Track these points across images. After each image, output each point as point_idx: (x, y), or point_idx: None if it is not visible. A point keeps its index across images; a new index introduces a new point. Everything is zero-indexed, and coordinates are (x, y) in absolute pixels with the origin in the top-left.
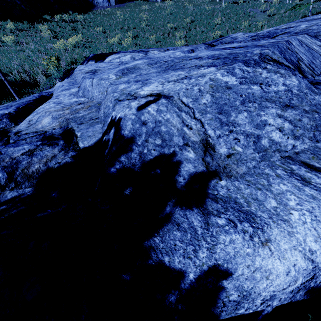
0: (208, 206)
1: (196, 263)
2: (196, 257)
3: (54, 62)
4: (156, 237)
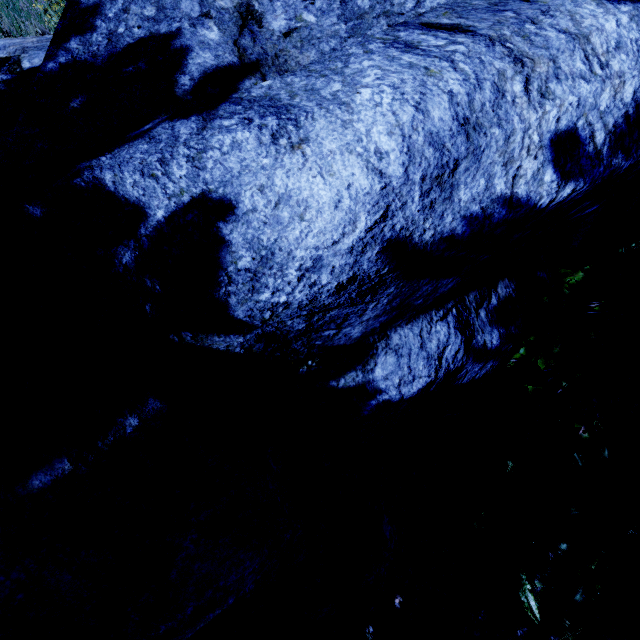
0: (219, 111)
1: (169, 190)
2: (168, 176)
3: (60, 7)
4: (105, 156)
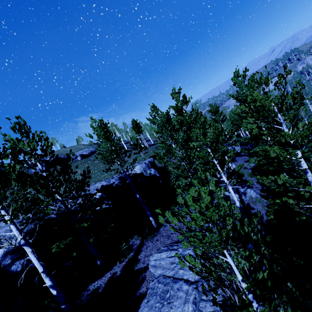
0: None
1: None
2: None
3: None
4: None
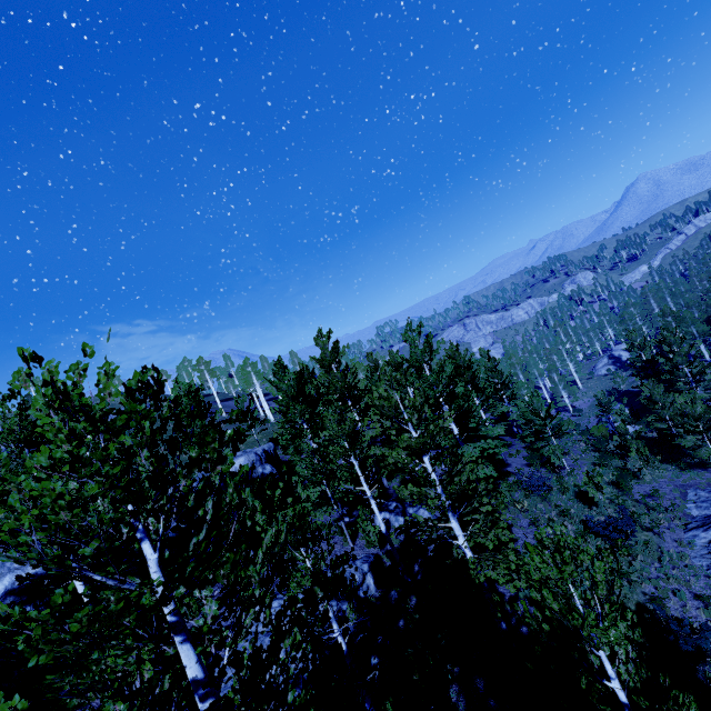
0: None
1: None
2: None
3: None
4: None
